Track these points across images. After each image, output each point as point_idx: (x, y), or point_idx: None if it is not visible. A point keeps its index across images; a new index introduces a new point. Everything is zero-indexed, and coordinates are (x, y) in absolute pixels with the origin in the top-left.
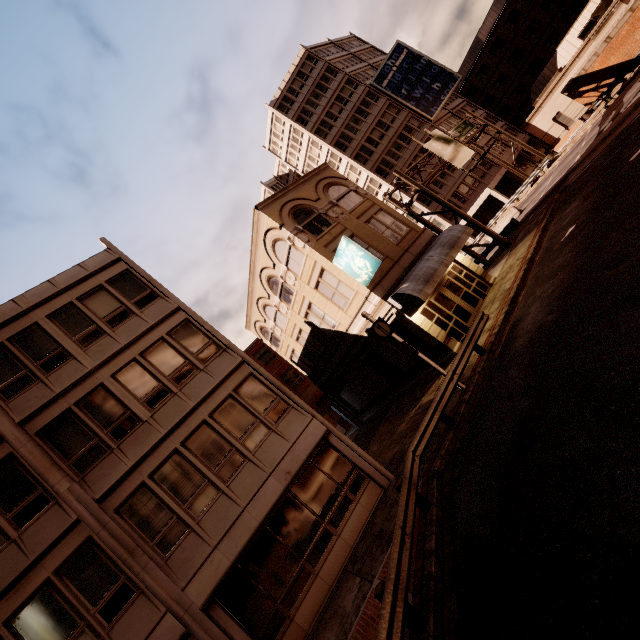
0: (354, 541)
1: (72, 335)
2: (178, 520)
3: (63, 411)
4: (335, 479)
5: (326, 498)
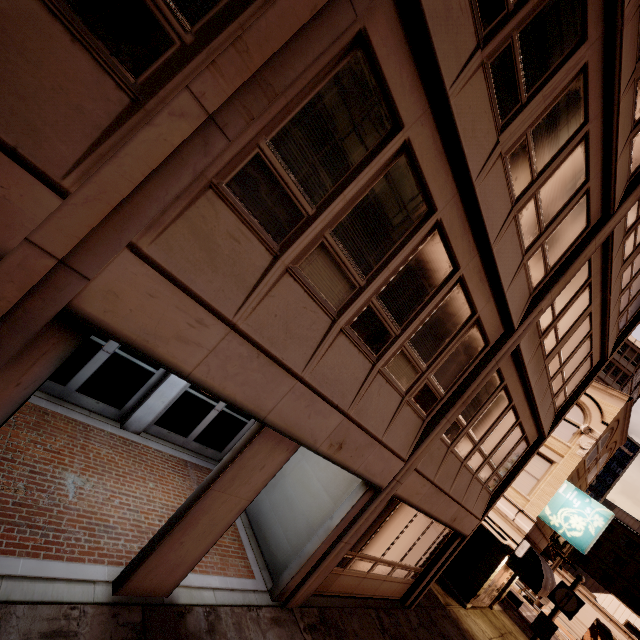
0: (376, 594)
1: (637, 257)
2: (461, 430)
3: (591, 271)
4: (425, 554)
5: (415, 554)
